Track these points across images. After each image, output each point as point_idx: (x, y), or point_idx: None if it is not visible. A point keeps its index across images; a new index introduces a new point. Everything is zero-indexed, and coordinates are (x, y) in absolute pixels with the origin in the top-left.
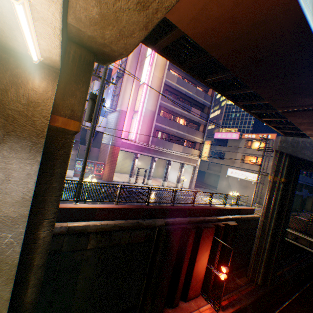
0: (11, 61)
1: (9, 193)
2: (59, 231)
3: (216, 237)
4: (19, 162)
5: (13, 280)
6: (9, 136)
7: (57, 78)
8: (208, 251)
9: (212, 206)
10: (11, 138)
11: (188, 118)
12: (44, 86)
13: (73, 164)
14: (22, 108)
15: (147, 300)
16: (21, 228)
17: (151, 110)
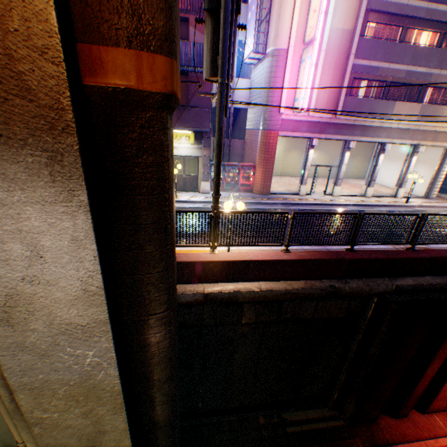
0: None
1: (54, 282)
2: (193, 300)
3: None
4: (41, 211)
5: (123, 409)
6: None
7: None
8: None
9: None
10: None
11: (443, 25)
12: None
13: (206, 172)
14: None
15: (347, 401)
16: (104, 341)
17: (344, 29)
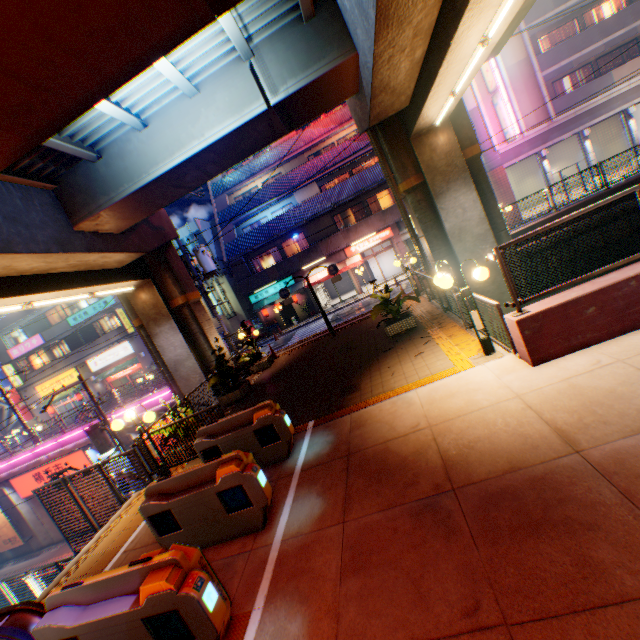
0: (422, 140)
1: (470, 220)
2: None
3: None
4: (463, 197)
5: None
6: (448, 185)
7: (449, 126)
8: None
9: None
10: (450, 185)
11: None
12: (445, 138)
13: None
14: (444, 162)
15: None
16: (490, 240)
17: (517, 62)
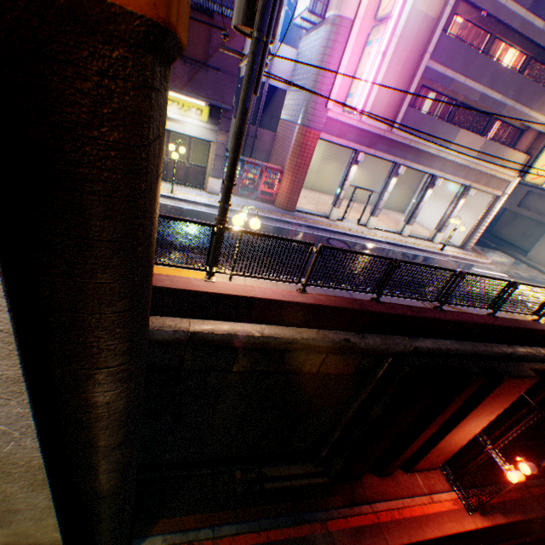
0: None
1: None
2: (173, 338)
3: (525, 395)
4: None
5: (46, 485)
6: None
7: None
8: (490, 416)
9: (540, 323)
10: None
11: (533, 47)
12: None
13: (219, 166)
14: None
15: (336, 459)
16: (15, 405)
17: (427, 14)
